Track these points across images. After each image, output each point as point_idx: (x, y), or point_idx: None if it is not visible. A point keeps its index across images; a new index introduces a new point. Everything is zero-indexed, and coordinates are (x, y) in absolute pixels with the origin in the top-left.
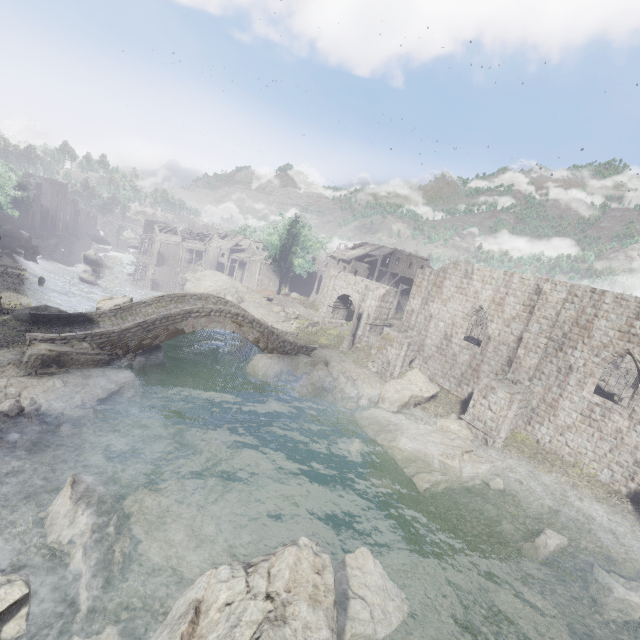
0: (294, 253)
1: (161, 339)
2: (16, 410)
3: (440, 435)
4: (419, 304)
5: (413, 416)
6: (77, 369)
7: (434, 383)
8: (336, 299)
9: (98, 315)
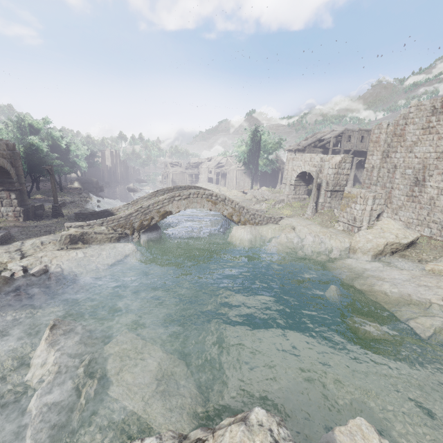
0: (259, 156)
1: (156, 220)
2: (41, 271)
3: (433, 279)
4: (379, 158)
5: (392, 264)
6: (97, 245)
7: (411, 229)
8: (296, 177)
9: (116, 210)
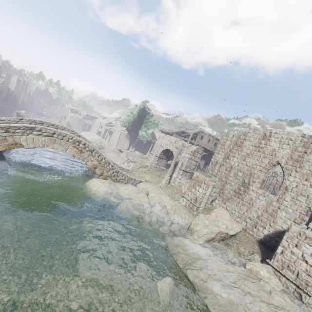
0: (140, 127)
1: None
2: None
3: (255, 285)
4: (222, 157)
5: (219, 252)
6: None
7: (236, 222)
8: (161, 152)
9: None
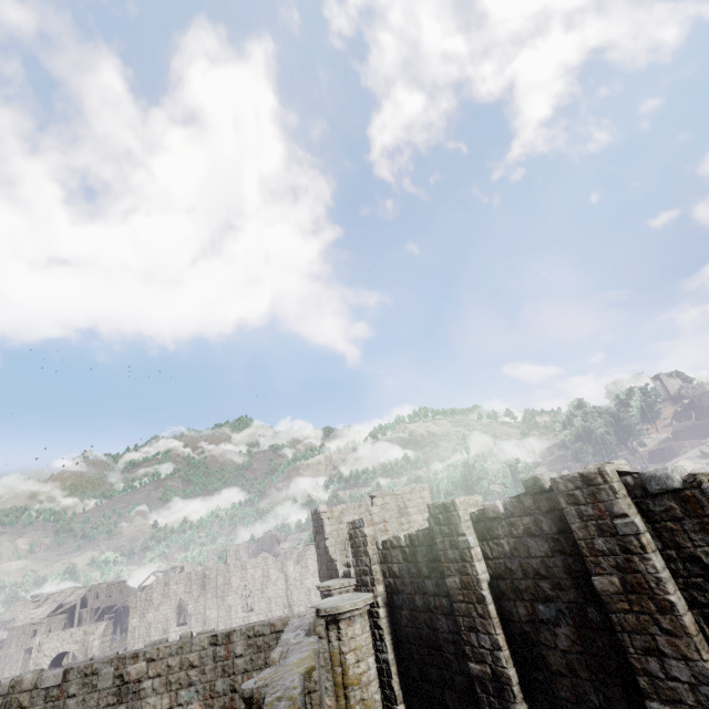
0: None
1: None
2: None
3: None
4: (139, 620)
5: None
6: None
7: None
8: (50, 664)
9: None
